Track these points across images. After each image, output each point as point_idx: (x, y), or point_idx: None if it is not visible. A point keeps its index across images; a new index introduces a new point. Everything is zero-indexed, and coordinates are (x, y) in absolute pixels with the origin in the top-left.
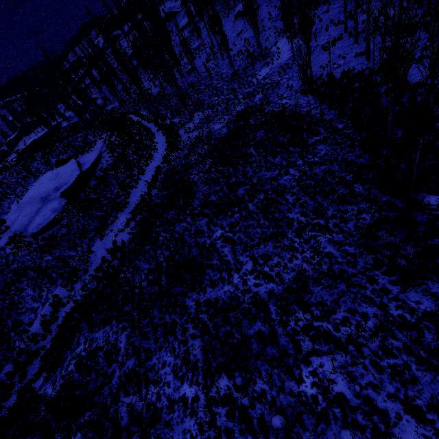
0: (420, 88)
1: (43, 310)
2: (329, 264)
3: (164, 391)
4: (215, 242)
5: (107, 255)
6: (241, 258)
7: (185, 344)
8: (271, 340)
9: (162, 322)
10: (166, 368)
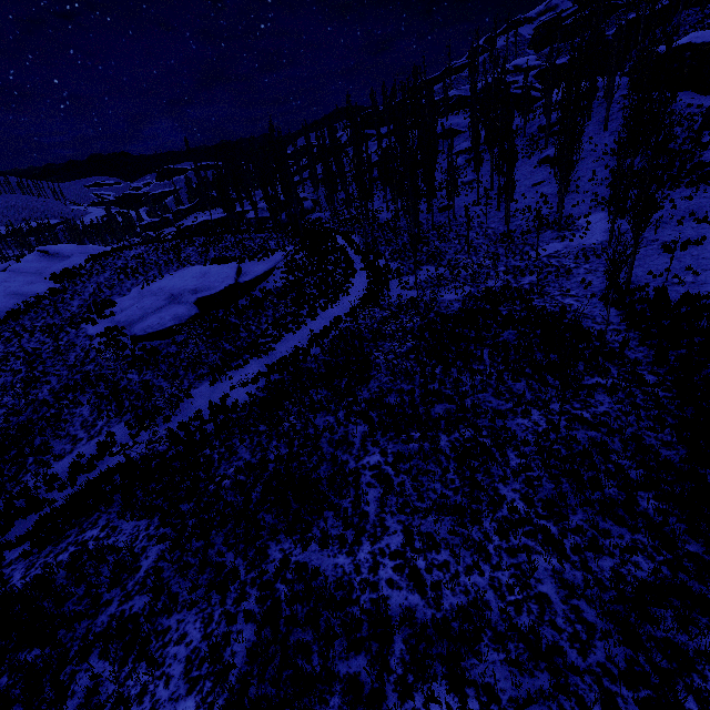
0: None
1: (85, 446)
2: (536, 618)
3: (155, 688)
4: (361, 470)
5: (206, 410)
6: (388, 519)
7: (230, 622)
8: (367, 708)
9: (218, 561)
10: (181, 647)
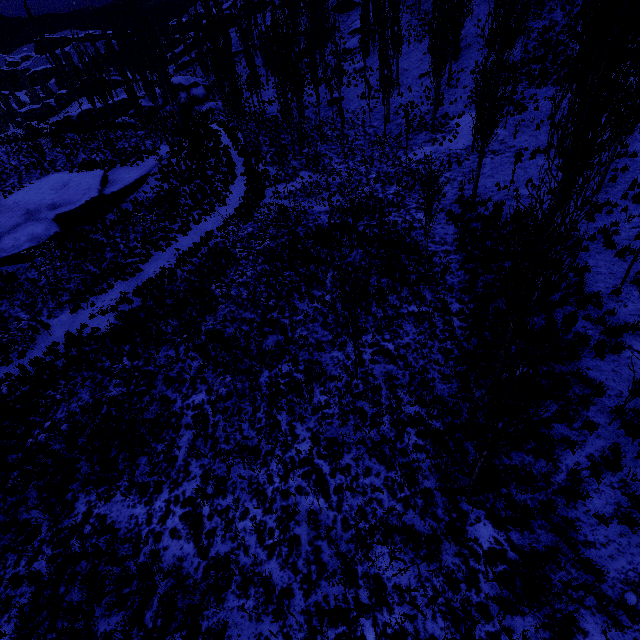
0: (593, 305)
1: None
2: (282, 562)
3: None
4: (185, 411)
5: (64, 342)
6: (193, 464)
7: (15, 587)
8: None
9: (26, 518)
10: None
